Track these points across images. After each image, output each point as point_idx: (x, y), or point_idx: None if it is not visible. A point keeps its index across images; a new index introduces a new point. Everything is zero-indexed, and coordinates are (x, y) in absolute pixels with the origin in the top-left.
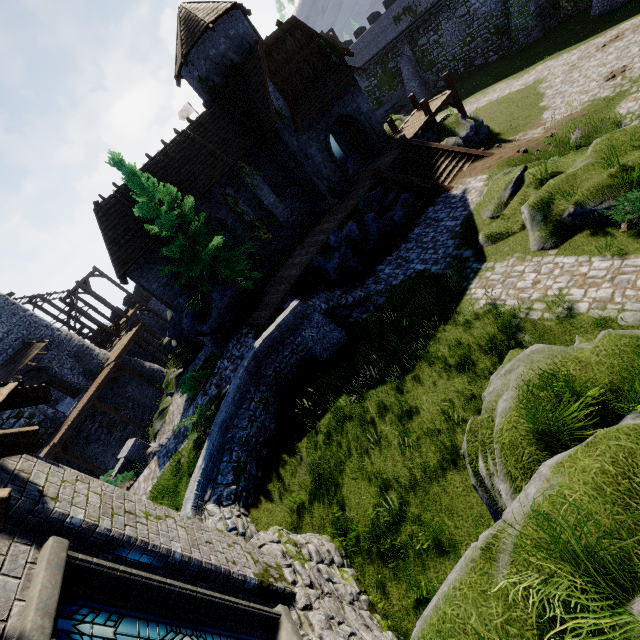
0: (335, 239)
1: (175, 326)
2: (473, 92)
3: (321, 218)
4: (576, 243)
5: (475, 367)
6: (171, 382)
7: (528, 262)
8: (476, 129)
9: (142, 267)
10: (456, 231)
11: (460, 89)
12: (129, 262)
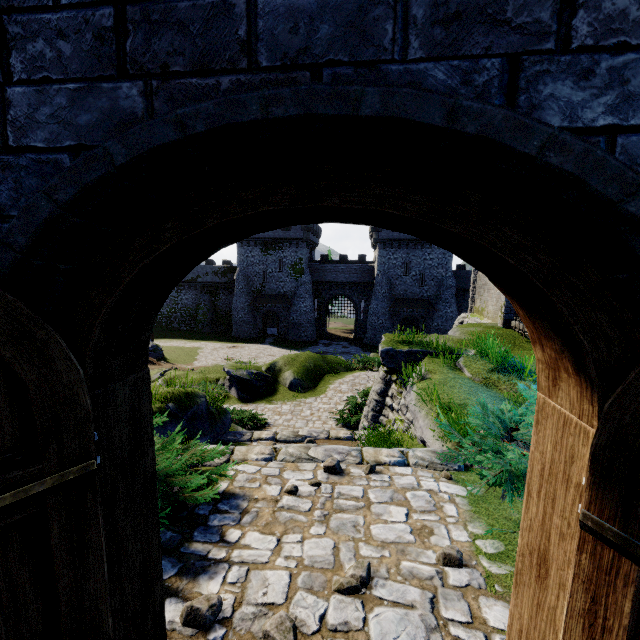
0: None
1: None
2: (165, 337)
3: None
4: None
5: None
6: None
7: None
8: (156, 350)
9: None
10: None
11: (158, 332)
12: None
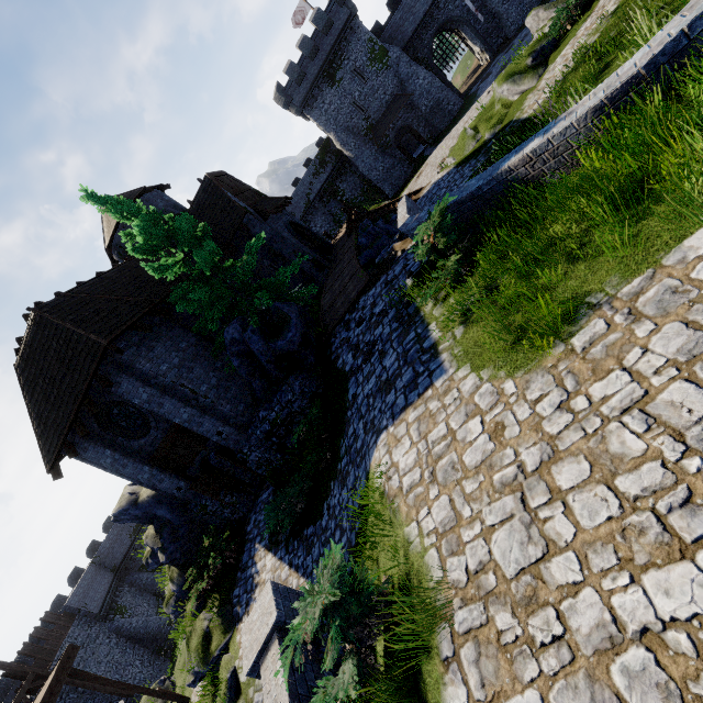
0: (366, 238)
1: (173, 534)
2: None
3: (322, 287)
4: (555, 55)
5: (611, 60)
6: (213, 629)
7: (542, 81)
8: None
9: (137, 345)
10: (461, 168)
11: None
12: (119, 329)
